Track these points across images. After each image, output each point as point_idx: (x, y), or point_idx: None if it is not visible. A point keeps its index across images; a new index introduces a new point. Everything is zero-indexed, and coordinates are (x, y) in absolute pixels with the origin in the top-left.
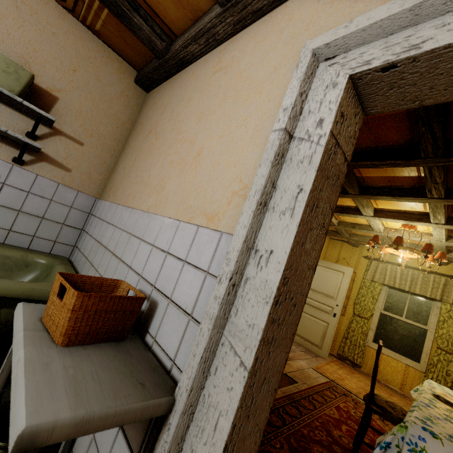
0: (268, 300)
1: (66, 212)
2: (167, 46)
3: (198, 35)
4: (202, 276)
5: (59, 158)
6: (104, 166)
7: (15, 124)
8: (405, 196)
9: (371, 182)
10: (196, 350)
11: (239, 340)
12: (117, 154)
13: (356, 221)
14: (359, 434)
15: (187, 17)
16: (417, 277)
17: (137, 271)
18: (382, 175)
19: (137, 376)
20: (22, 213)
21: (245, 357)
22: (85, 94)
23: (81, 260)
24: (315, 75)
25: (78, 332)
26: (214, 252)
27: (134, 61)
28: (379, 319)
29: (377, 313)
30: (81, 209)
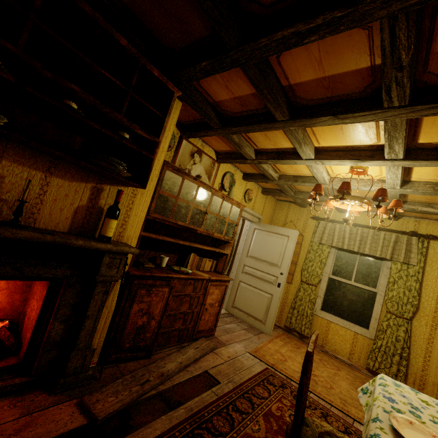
0: None
1: None
2: None
3: None
4: None
5: None
6: None
7: None
8: (352, 111)
9: (305, 97)
10: None
11: None
12: None
13: (298, 173)
14: None
15: None
16: (367, 235)
17: None
18: (318, 75)
19: None
20: None
21: None
22: None
23: None
24: None
25: None
26: None
27: None
28: (328, 285)
29: (325, 279)
30: None
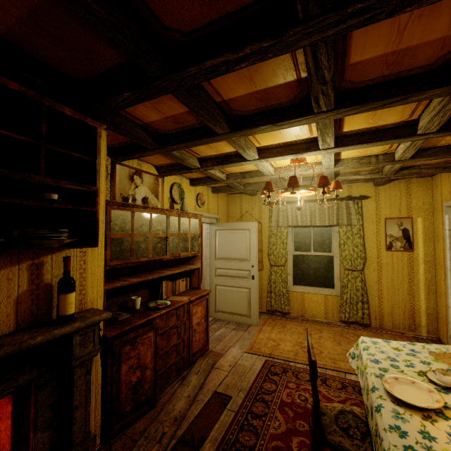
0: None
1: None
2: None
3: None
4: None
5: None
6: None
7: None
8: (288, 118)
9: (241, 109)
10: None
11: None
12: None
13: (244, 170)
14: None
15: None
16: (315, 209)
17: None
18: (250, 90)
19: None
20: None
21: None
22: None
23: None
24: None
25: None
26: None
27: None
28: (293, 261)
29: (290, 257)
30: None
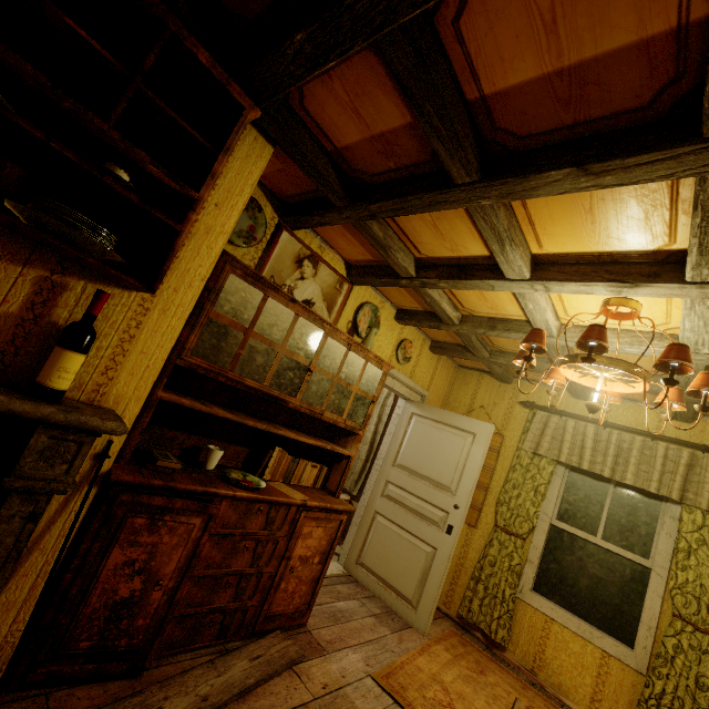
0: None
1: None
2: None
3: None
4: None
5: None
6: None
7: None
8: (622, 153)
9: (516, 129)
10: None
11: None
12: None
13: (498, 313)
14: None
15: None
16: (630, 447)
17: None
18: (545, 65)
19: None
20: None
21: None
22: None
23: None
24: None
25: None
26: None
27: None
28: (548, 539)
29: (544, 526)
30: None
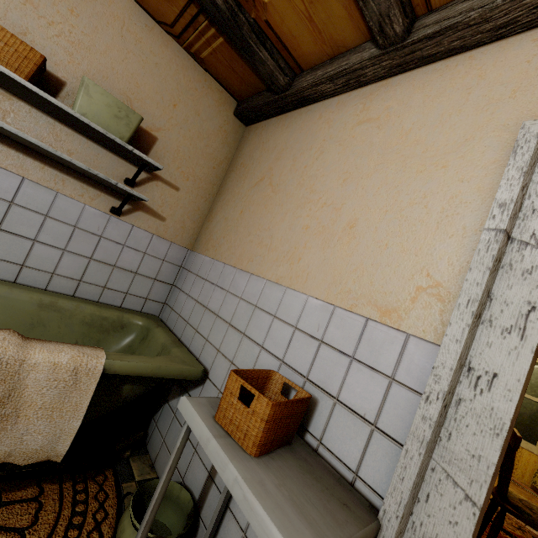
0: (499, 432)
1: (159, 266)
2: (289, 81)
3: (337, 75)
4: (383, 381)
5: (154, 206)
6: (198, 213)
7: (115, 170)
8: None
9: None
10: (403, 474)
11: (459, 470)
12: (211, 199)
13: None
14: (489, 536)
15: (324, 52)
16: None
17: (275, 354)
18: None
19: (335, 494)
20: (116, 268)
21: (473, 492)
22: (184, 132)
23: (177, 322)
24: (537, 163)
25: (266, 441)
26: (398, 356)
27: (237, 92)
28: None
29: None
30: (172, 262)
